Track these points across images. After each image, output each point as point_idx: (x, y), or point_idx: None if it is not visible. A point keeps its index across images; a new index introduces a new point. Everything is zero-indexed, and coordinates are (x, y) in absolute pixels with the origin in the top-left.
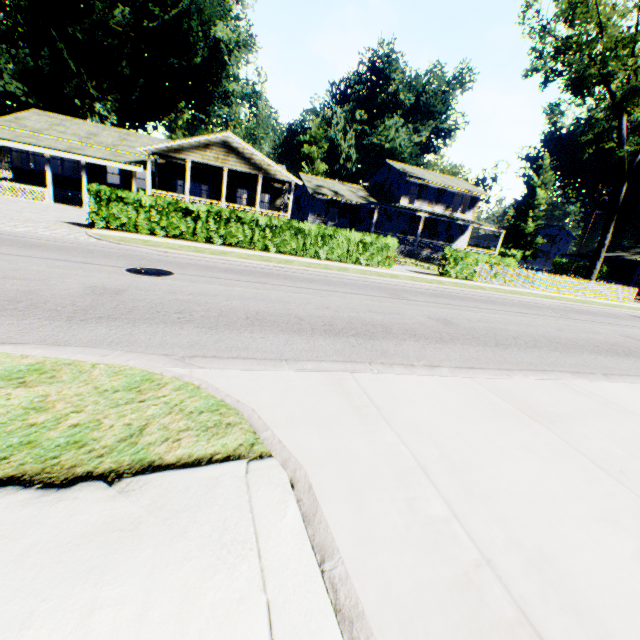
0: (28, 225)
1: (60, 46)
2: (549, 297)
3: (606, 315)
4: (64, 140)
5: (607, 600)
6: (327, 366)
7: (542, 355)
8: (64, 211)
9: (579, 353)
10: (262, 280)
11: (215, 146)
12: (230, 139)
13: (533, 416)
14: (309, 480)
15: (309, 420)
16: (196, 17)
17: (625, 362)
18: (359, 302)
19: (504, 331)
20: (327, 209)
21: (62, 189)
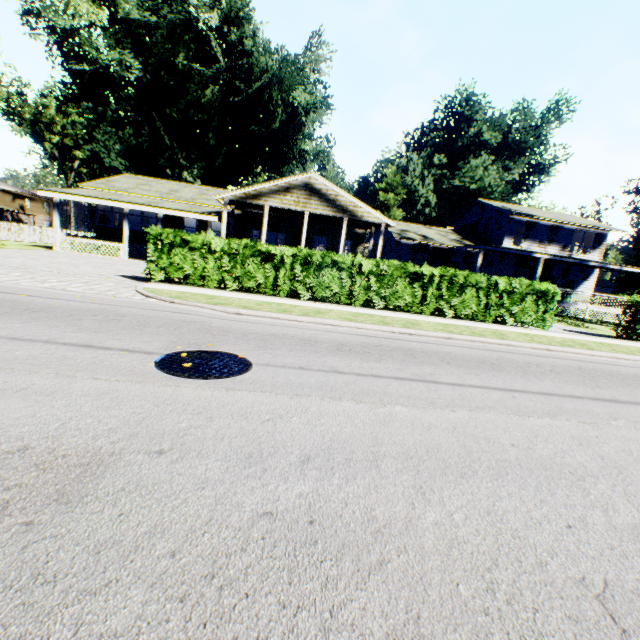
0: (65, 279)
1: (158, 125)
2: None
3: None
4: (146, 196)
5: None
6: None
7: None
8: (133, 265)
9: None
10: (416, 370)
11: (296, 189)
12: (312, 180)
13: None
14: None
15: None
16: (276, 87)
17: None
18: None
19: None
20: (414, 255)
21: (140, 245)
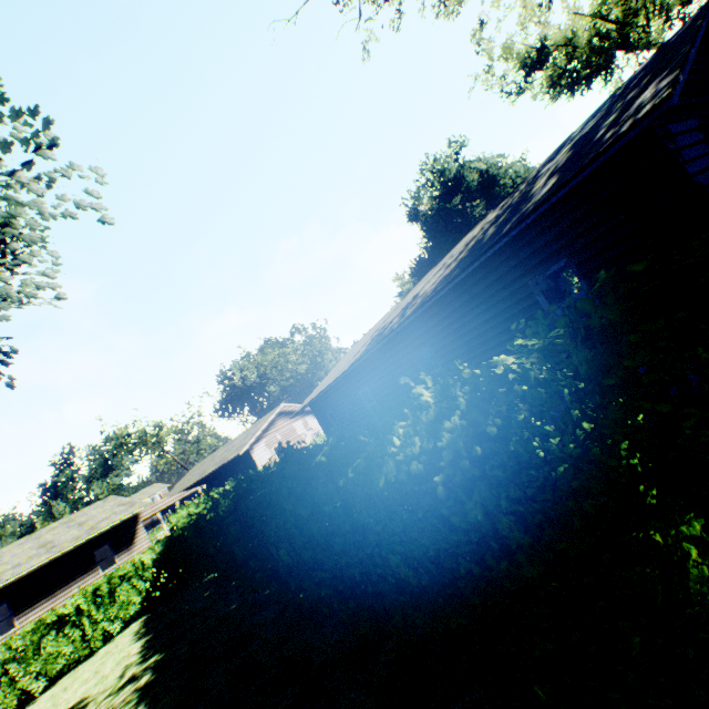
0: None
1: None
2: None
3: None
4: None
5: None
6: None
7: None
8: None
9: None
10: None
11: None
12: None
13: None
14: None
15: None
16: None
17: None
18: None
19: None
20: None
21: None
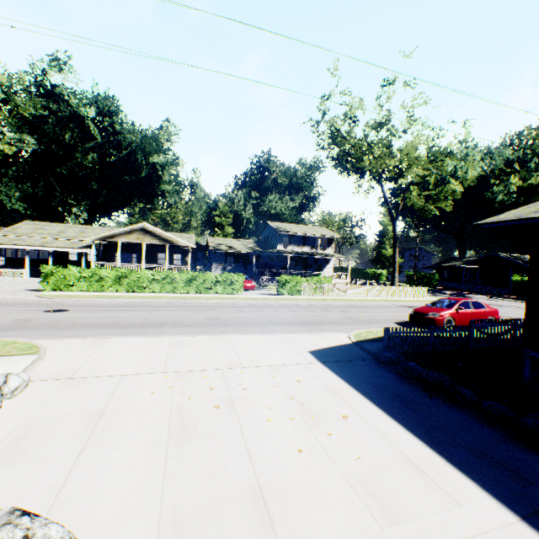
0: (2, 294)
1: (51, 179)
2: (347, 300)
3: (372, 307)
4: (41, 238)
5: (105, 372)
6: (100, 337)
7: (243, 328)
8: (33, 282)
9: (274, 326)
10: (125, 309)
11: (137, 231)
12: (146, 226)
13: (171, 345)
14: (44, 357)
15: (66, 349)
16: (140, 153)
17: (297, 328)
18: (173, 314)
19: (247, 320)
20: (225, 258)
21: (37, 268)
